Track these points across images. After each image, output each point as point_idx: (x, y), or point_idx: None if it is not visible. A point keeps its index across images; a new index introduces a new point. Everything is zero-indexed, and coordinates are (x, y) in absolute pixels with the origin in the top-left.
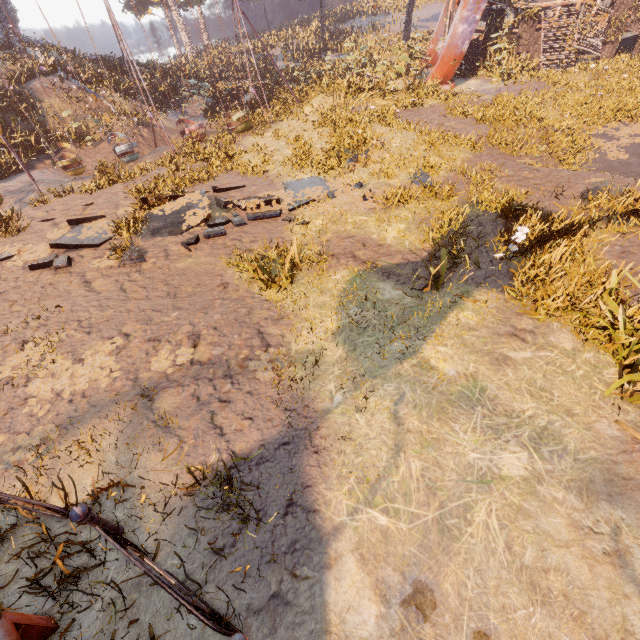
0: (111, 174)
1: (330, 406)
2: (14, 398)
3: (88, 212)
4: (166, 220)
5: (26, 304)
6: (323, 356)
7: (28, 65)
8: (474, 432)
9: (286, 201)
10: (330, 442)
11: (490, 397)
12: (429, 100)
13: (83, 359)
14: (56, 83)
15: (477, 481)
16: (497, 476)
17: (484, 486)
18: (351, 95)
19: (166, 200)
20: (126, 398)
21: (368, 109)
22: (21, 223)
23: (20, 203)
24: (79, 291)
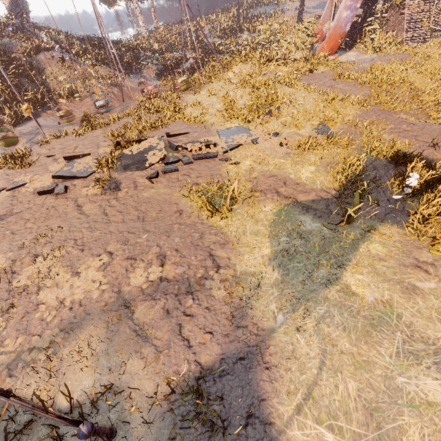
0: (93, 122)
1: (274, 325)
2: (29, 303)
3: (78, 150)
4: (134, 158)
5: (36, 222)
6: (262, 278)
7: (36, 43)
8: (398, 356)
9: (221, 145)
10: (278, 359)
11: (406, 323)
12: (321, 67)
13: (79, 272)
14: (55, 56)
15: (407, 405)
16: (424, 401)
17: (414, 410)
18: (262, 64)
19: (133, 143)
20: (112, 308)
21: (277, 74)
22: (31, 158)
23: (30, 142)
24: (73, 213)
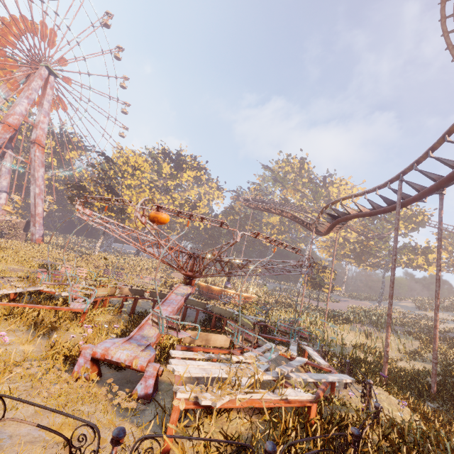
0: None
1: None
2: None
3: None
4: None
5: None
6: None
7: None
8: None
9: None
10: None
11: None
12: None
13: None
14: None
15: None
16: None
17: None
18: None
19: None
20: None
21: None
22: None
23: None
24: None
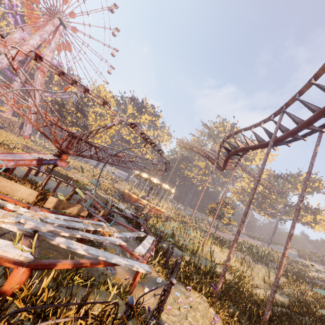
0: None
1: None
2: None
3: None
4: None
5: None
6: None
7: None
8: None
9: None
10: None
11: None
12: None
13: None
14: None
15: None
16: None
17: None
18: None
19: None
20: None
21: None
22: None
23: None
24: None
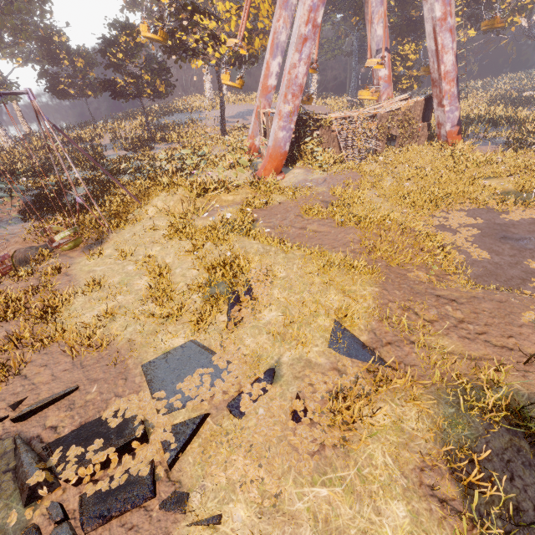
0: None
1: None
2: None
3: None
4: None
5: None
6: None
7: None
8: None
9: (158, 433)
10: None
11: None
12: (275, 196)
13: None
14: None
15: None
16: None
17: None
18: (196, 194)
19: None
20: None
21: (224, 216)
22: None
23: None
24: None
